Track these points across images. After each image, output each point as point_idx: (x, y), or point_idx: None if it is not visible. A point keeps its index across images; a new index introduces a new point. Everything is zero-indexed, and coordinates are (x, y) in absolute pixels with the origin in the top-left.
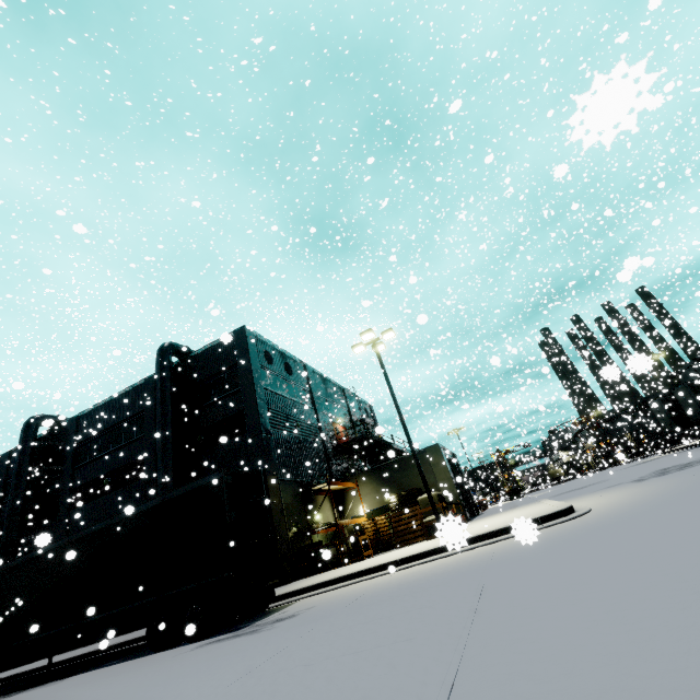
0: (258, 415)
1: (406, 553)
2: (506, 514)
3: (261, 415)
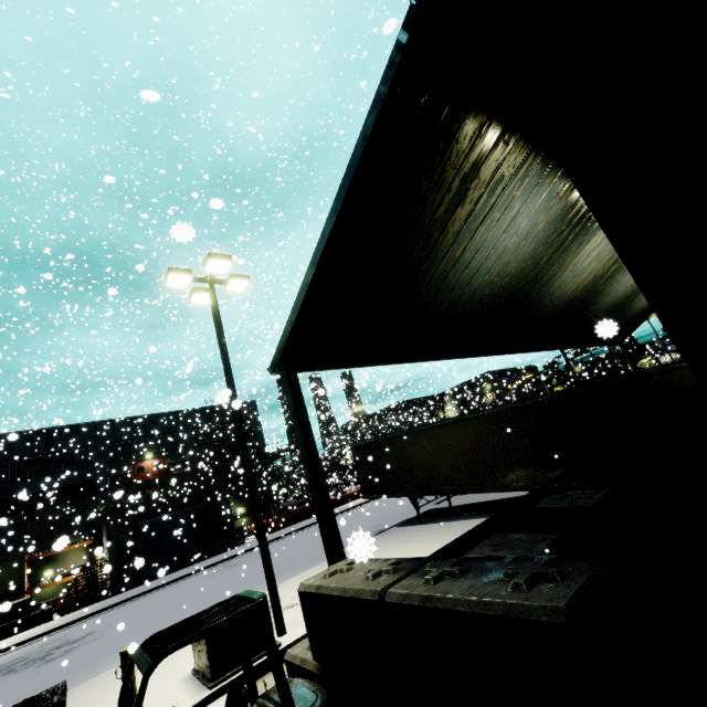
0: None
1: None
2: None
3: None
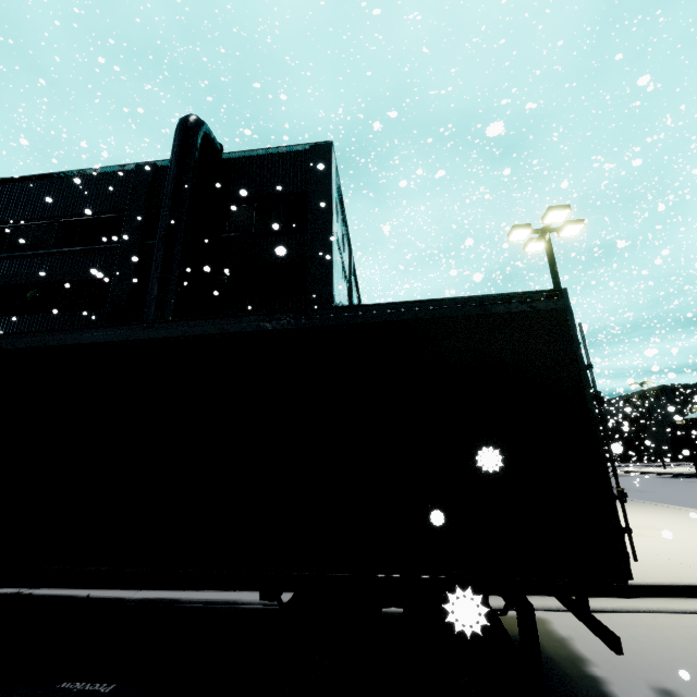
0: (332, 275)
1: (675, 562)
2: (651, 514)
3: (334, 277)
